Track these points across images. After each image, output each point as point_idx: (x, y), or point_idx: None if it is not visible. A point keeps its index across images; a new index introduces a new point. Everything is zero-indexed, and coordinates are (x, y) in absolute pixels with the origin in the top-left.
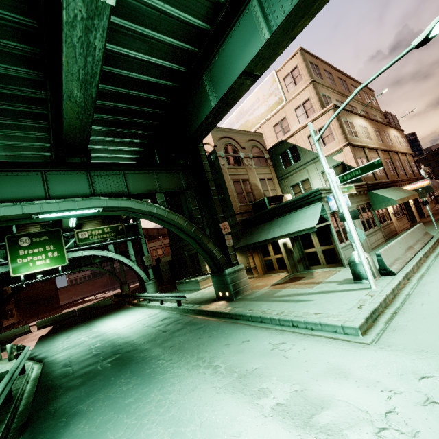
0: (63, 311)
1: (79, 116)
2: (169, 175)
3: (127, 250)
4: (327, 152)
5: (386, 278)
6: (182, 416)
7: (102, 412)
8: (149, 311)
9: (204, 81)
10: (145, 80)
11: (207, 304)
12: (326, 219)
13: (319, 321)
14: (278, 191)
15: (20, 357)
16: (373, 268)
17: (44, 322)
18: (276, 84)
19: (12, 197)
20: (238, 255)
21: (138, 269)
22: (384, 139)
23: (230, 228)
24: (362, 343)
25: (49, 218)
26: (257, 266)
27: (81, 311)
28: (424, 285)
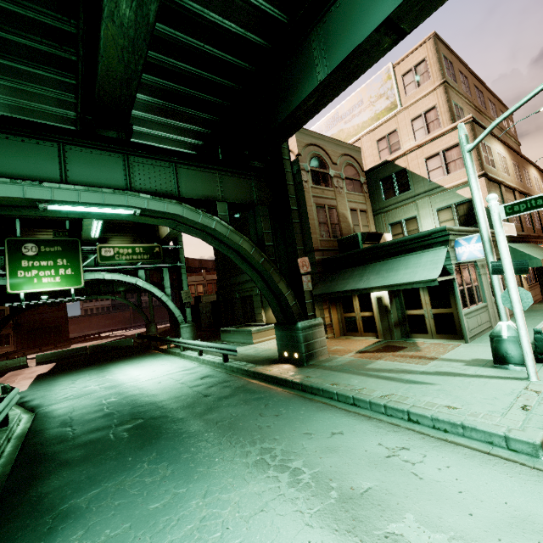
0: (72, 345)
1: (123, 57)
2: (236, 181)
3: (161, 279)
4: (450, 183)
5: None
6: None
7: (110, 520)
8: (184, 362)
9: (311, 43)
10: (225, 28)
11: (266, 365)
12: (450, 271)
13: (460, 421)
14: (372, 228)
15: (2, 403)
16: None
17: (45, 356)
18: (390, 83)
19: (11, 172)
20: None
21: (173, 306)
22: (523, 178)
23: None
24: None
25: (62, 213)
26: (334, 323)
27: (94, 350)
28: None
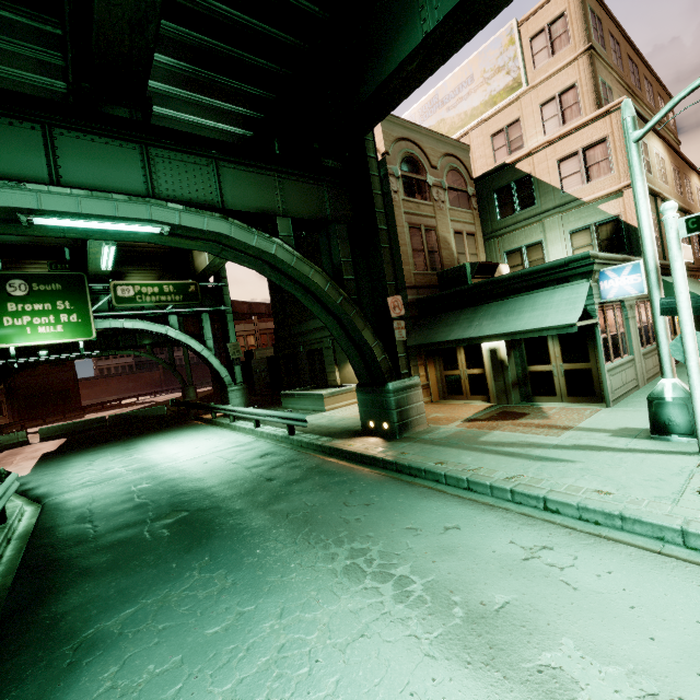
0: (86, 415)
1: None
2: (302, 188)
3: (200, 328)
4: (591, 195)
5: None
6: None
7: (154, 652)
8: (235, 436)
9: None
10: None
11: (345, 438)
12: (591, 313)
13: (618, 510)
14: (482, 258)
15: None
16: None
17: (52, 430)
18: (512, 49)
19: None
20: None
21: (218, 363)
22: (683, 190)
23: None
24: None
25: (56, 230)
26: (431, 384)
27: (116, 421)
28: None
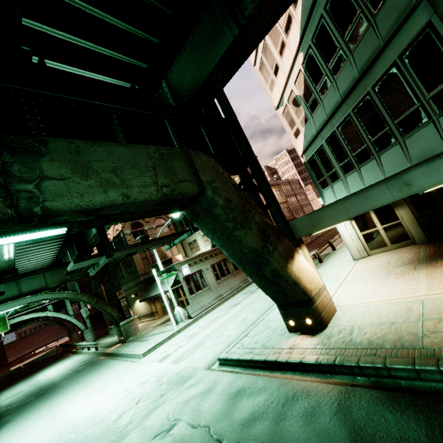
0: (11, 368)
1: (6, 263)
2: None
3: (65, 306)
4: None
5: (188, 321)
6: (54, 406)
7: (23, 416)
8: (79, 357)
9: None
10: None
11: (111, 347)
12: (181, 281)
13: (135, 353)
14: (180, 248)
15: None
16: (183, 316)
17: None
18: None
19: None
20: (146, 303)
21: (76, 321)
22: None
23: (138, 285)
24: (135, 362)
25: None
26: (158, 310)
27: (27, 366)
28: (192, 325)
